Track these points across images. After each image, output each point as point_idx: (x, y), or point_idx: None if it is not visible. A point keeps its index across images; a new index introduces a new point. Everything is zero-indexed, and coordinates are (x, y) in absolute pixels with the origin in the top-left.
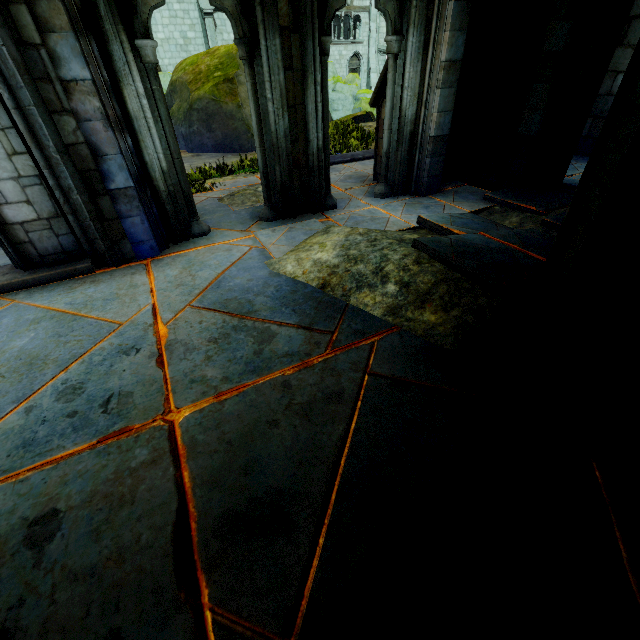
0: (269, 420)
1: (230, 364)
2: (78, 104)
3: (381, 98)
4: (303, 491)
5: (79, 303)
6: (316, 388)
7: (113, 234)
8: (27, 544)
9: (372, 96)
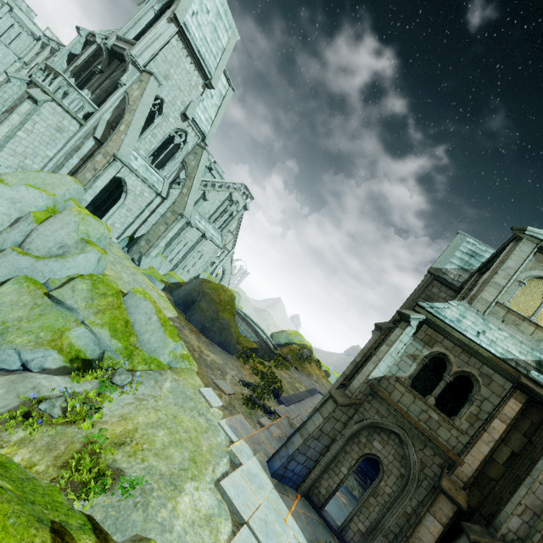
0: None
1: None
2: None
3: None
4: None
5: None
6: None
7: None
8: None
9: None
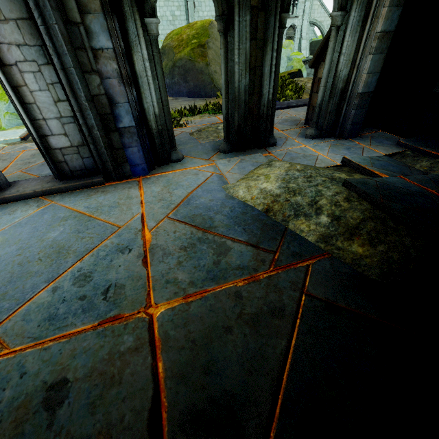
0: (224, 325)
1: (195, 270)
2: (102, 66)
3: (319, 61)
4: (252, 399)
5: (93, 207)
6: (262, 301)
7: (118, 159)
8: (44, 406)
9: (312, 59)
